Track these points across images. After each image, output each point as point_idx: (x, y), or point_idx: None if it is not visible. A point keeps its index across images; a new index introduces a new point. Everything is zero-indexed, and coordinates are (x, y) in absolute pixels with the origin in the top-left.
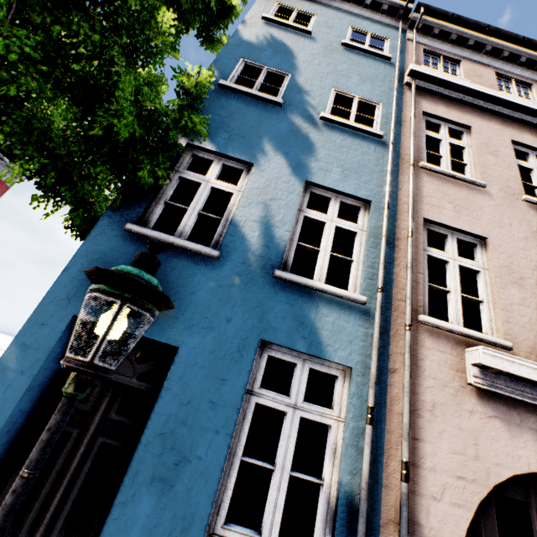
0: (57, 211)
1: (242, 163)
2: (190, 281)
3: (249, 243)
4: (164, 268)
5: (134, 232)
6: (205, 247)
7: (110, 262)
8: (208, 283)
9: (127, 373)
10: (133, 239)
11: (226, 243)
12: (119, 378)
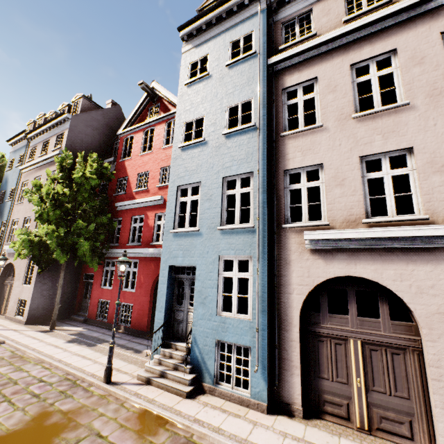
0: None
1: None
2: None
3: None
4: None
5: None
6: None
7: None
8: None
9: None
10: None
11: None
12: None
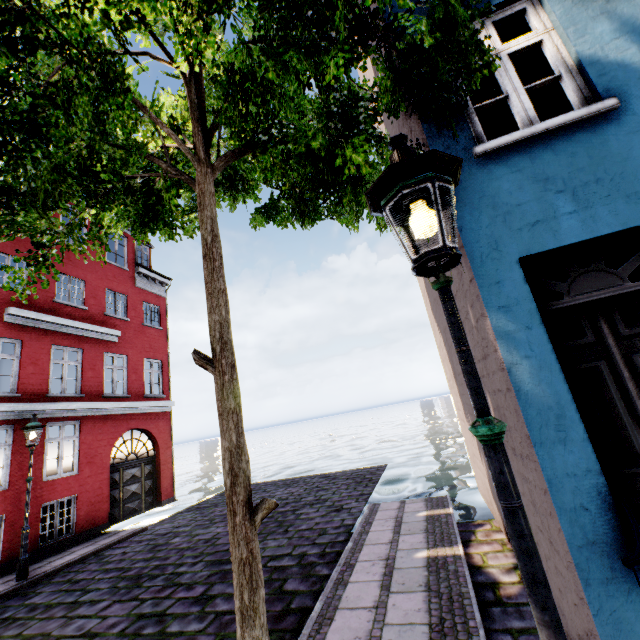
0: (360, 207)
1: (515, 1)
2: (607, 152)
3: (636, 66)
4: (561, 161)
5: (490, 150)
6: (590, 106)
7: (495, 195)
8: (632, 138)
9: (613, 284)
10: (493, 160)
11: (606, 87)
12: (611, 292)
